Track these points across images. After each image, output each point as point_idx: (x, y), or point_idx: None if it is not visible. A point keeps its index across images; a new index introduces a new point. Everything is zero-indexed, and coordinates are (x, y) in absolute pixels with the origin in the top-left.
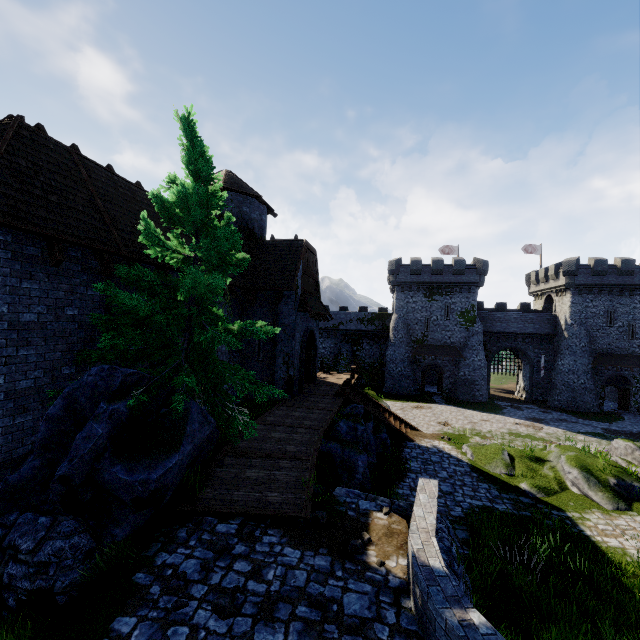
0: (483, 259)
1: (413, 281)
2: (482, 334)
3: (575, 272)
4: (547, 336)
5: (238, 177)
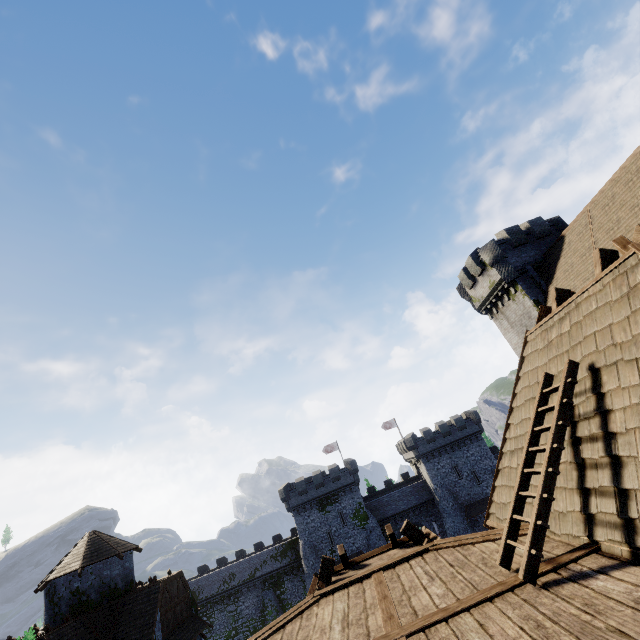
0: (349, 460)
1: (304, 501)
2: (378, 527)
3: (415, 446)
4: (428, 502)
5: (100, 536)
